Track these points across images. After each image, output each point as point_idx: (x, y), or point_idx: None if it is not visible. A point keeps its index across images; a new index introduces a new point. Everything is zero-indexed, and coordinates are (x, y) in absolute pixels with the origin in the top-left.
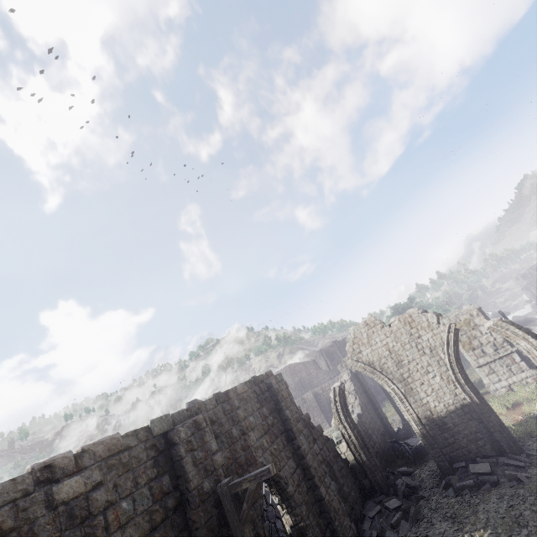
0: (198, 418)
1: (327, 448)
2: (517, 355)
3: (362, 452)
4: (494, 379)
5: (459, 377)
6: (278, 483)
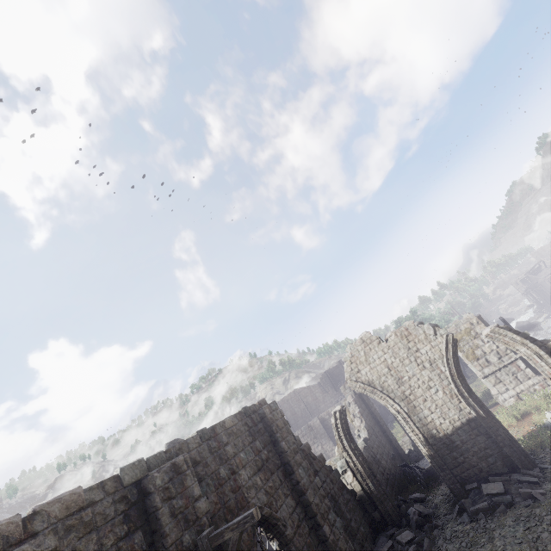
0: (177, 460)
1: (331, 480)
2: (521, 362)
3: (370, 481)
4: (501, 389)
5: (462, 390)
6: (275, 526)
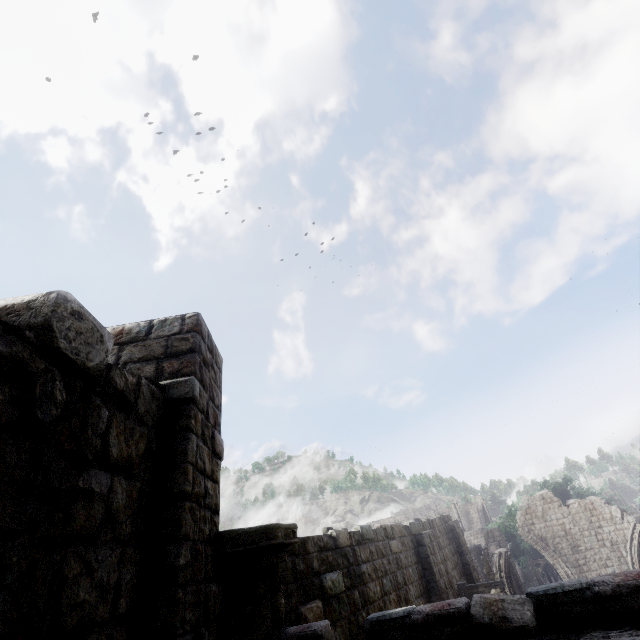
0: (429, 532)
1: None
2: None
3: None
4: None
5: None
6: None
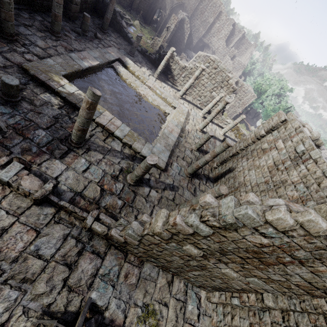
0: None
1: None
2: None
3: None
4: None
5: None
6: None
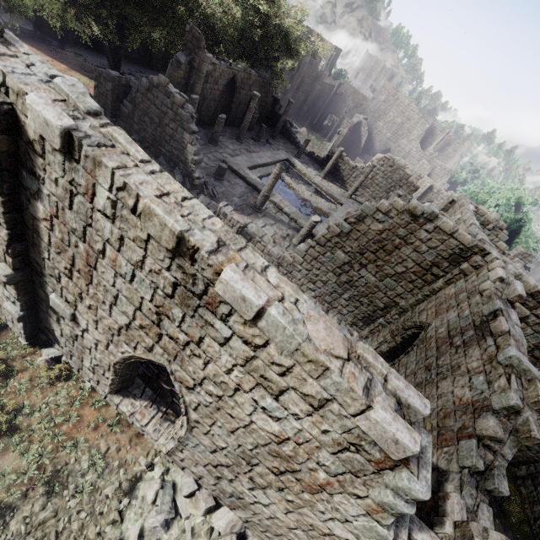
0: None
1: None
2: None
3: None
4: None
5: None
6: None
